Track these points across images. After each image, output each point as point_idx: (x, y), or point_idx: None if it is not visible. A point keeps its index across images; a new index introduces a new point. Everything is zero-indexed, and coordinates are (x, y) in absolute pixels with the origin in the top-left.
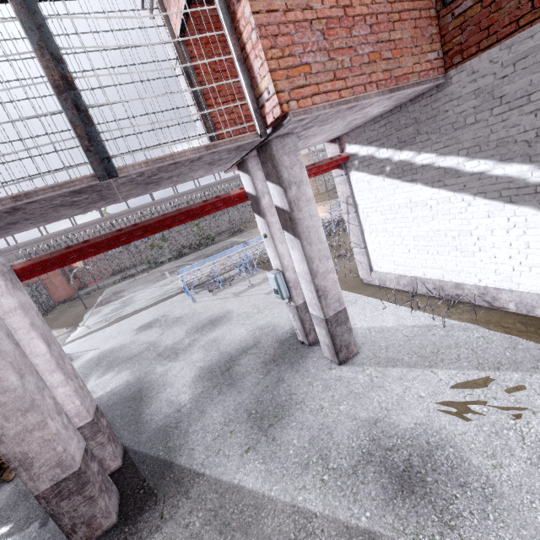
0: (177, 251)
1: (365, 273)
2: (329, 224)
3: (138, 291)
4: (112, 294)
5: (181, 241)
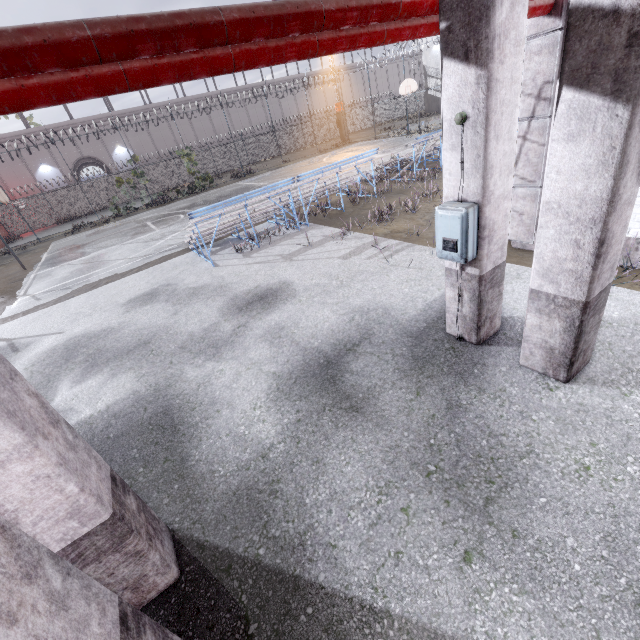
0: (159, 194)
1: (523, 232)
2: (400, 165)
3: (109, 247)
4: (65, 250)
5: (161, 181)
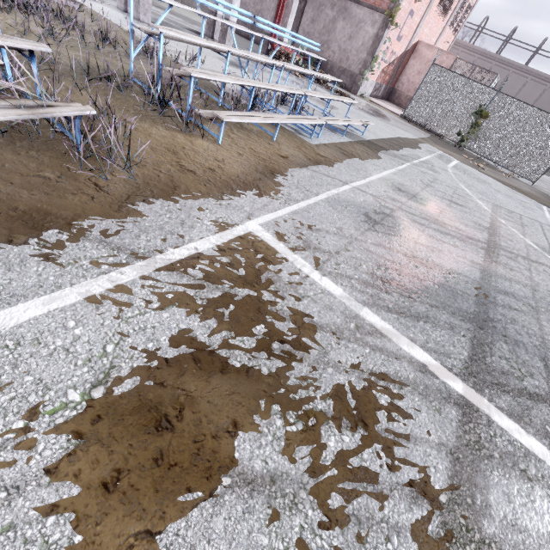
0: None
1: None
2: None
3: None
4: None
5: None
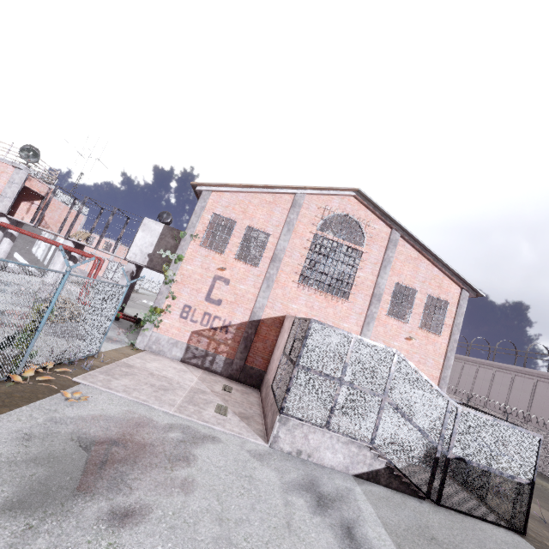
0: None
1: None
2: None
3: None
4: None
5: None
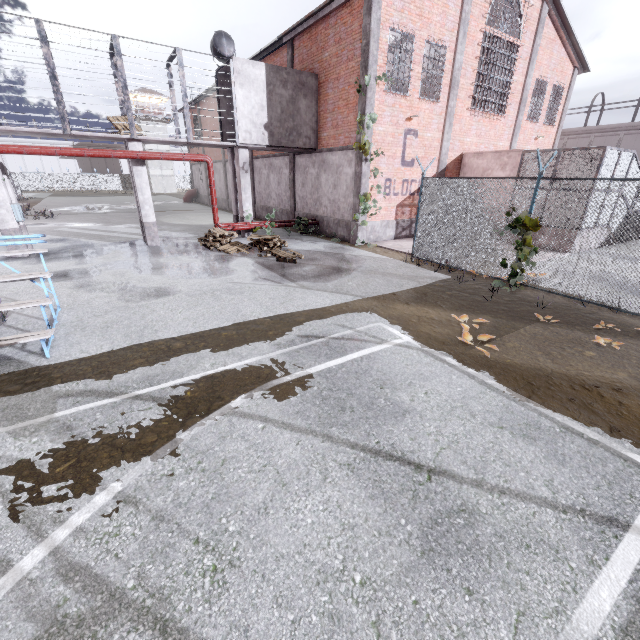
0: None
1: None
2: None
3: None
4: None
5: None
